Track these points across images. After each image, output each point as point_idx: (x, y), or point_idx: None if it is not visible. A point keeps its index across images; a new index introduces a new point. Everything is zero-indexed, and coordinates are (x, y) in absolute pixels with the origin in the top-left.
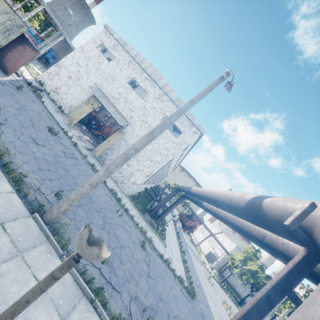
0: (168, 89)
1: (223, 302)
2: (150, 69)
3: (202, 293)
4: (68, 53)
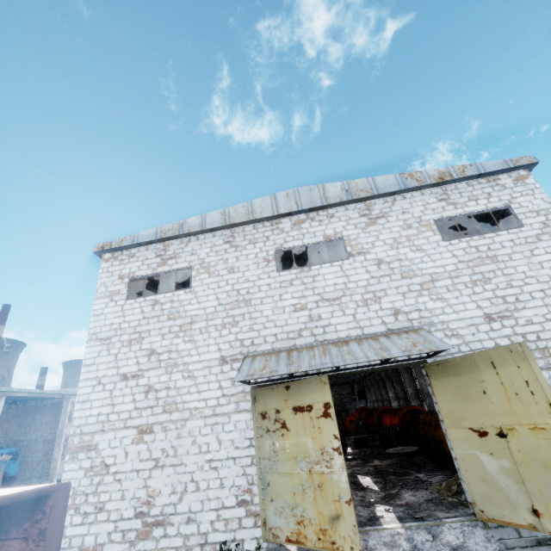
0: (362, 187)
1: None
2: (283, 203)
3: None
4: (34, 416)
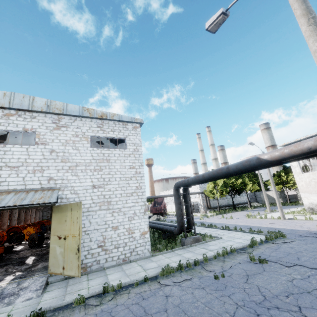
0: (58, 107)
1: (249, 217)
2: None
3: (258, 228)
4: None
